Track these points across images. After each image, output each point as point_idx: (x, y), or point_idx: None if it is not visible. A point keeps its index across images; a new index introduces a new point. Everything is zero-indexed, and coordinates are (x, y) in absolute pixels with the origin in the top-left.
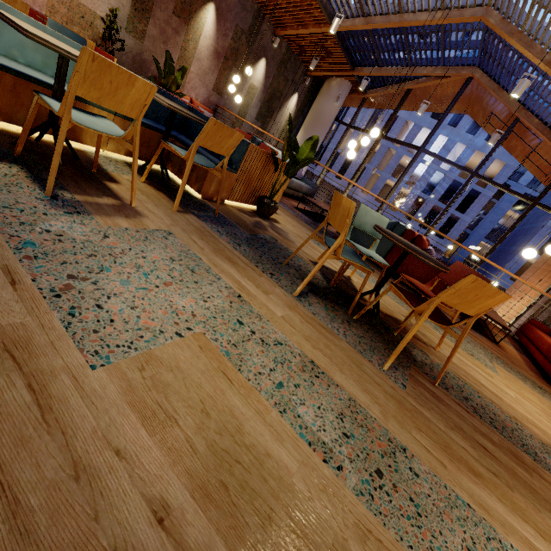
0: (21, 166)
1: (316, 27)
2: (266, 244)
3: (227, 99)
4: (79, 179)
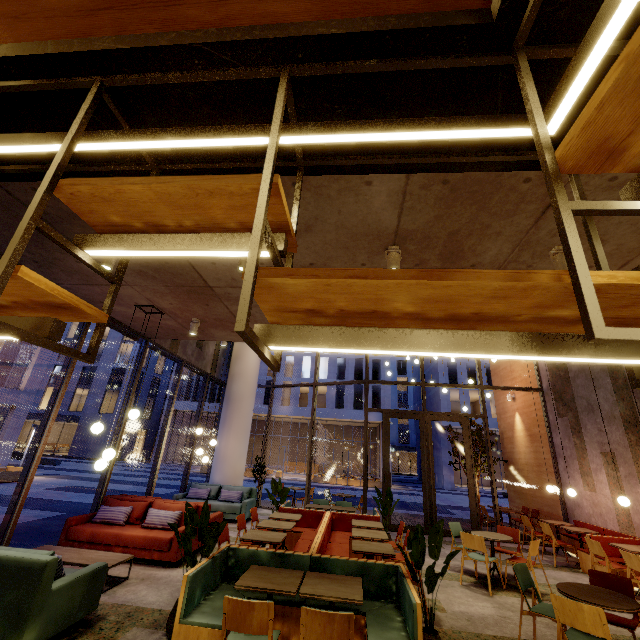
0: None
1: None
2: None
3: None
4: None
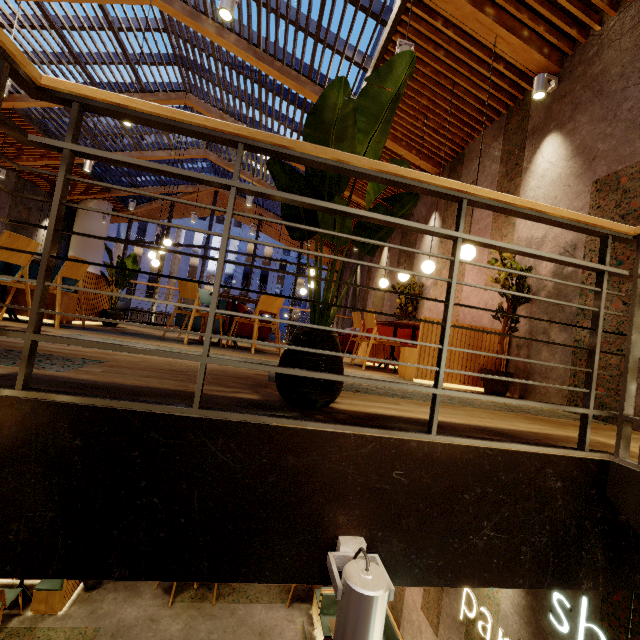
0: None
1: (53, 160)
2: (138, 334)
3: None
4: None
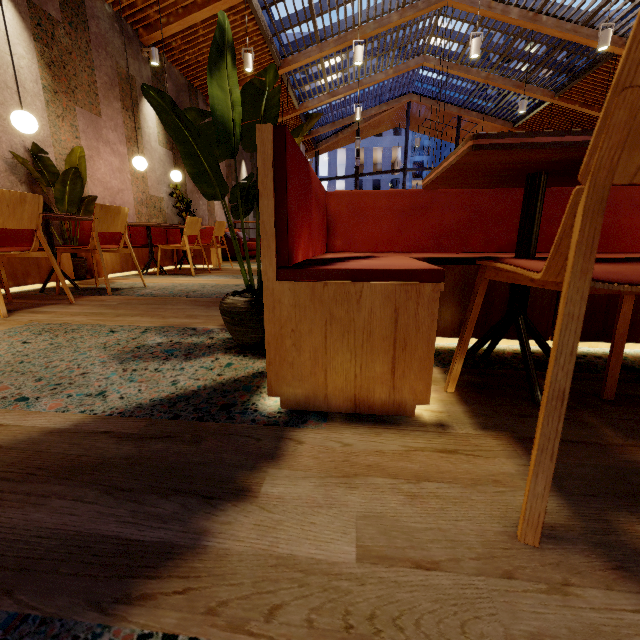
0: None
1: (285, 116)
2: None
3: None
4: None
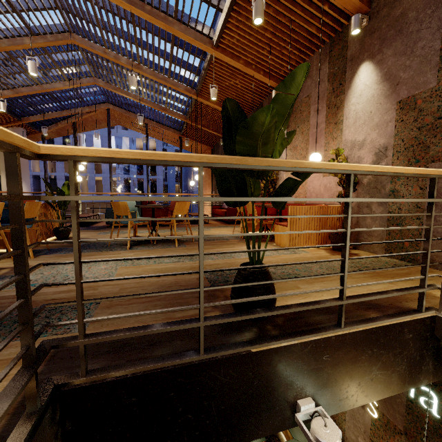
0: None
1: None
2: (89, 245)
3: None
4: None
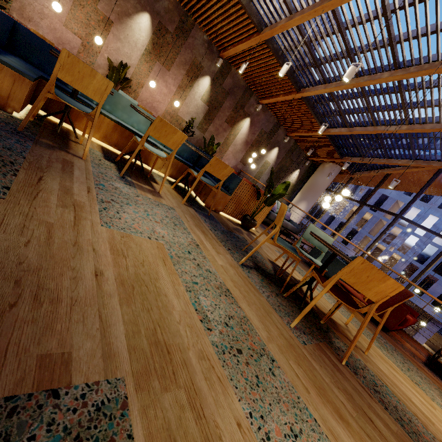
0: (116, 165)
1: (314, 132)
2: (236, 238)
3: (248, 167)
4: (139, 176)
